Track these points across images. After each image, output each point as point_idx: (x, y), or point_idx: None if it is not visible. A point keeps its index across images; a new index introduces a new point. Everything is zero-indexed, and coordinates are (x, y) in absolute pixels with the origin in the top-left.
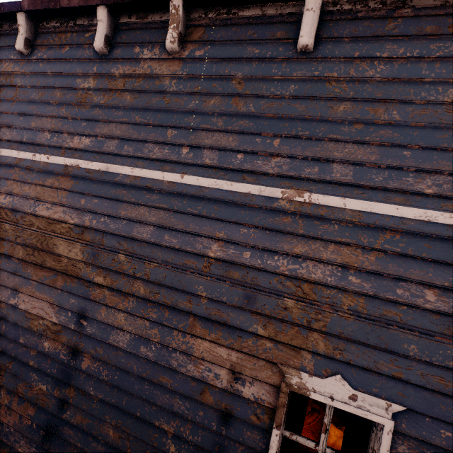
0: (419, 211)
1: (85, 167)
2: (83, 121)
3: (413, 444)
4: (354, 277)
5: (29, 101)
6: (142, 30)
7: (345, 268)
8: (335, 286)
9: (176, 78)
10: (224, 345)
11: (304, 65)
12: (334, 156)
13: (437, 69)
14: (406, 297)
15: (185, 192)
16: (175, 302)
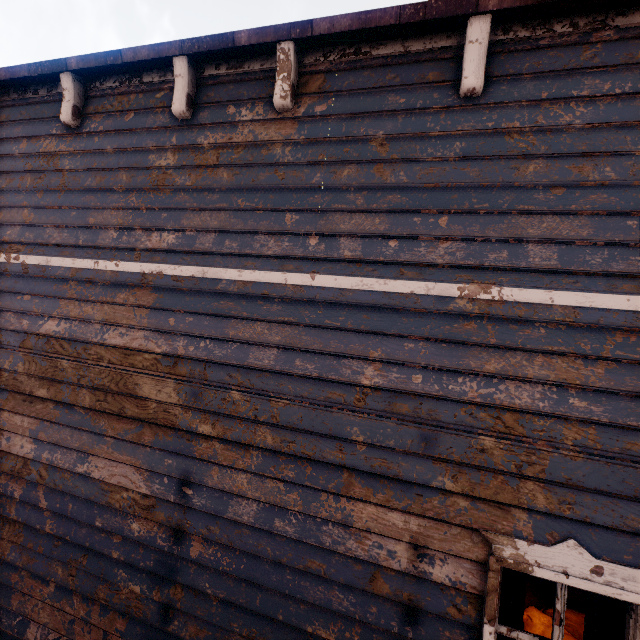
0: None
1: (171, 274)
2: (162, 211)
3: None
4: (577, 400)
5: (83, 189)
6: (236, 84)
7: (562, 388)
8: (550, 413)
9: (291, 145)
10: (397, 508)
11: (470, 115)
12: (528, 234)
13: None
14: None
15: (318, 298)
16: (320, 453)
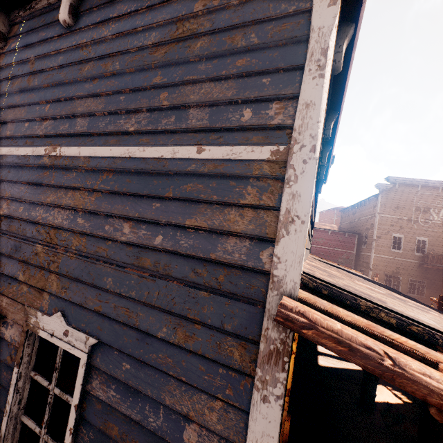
0: (124, 149)
1: None
2: None
3: (104, 378)
4: (81, 219)
5: None
6: None
7: (77, 211)
8: (67, 228)
9: (0, 69)
10: None
11: (69, 38)
12: (78, 111)
13: (146, 18)
14: (110, 232)
15: None
16: None
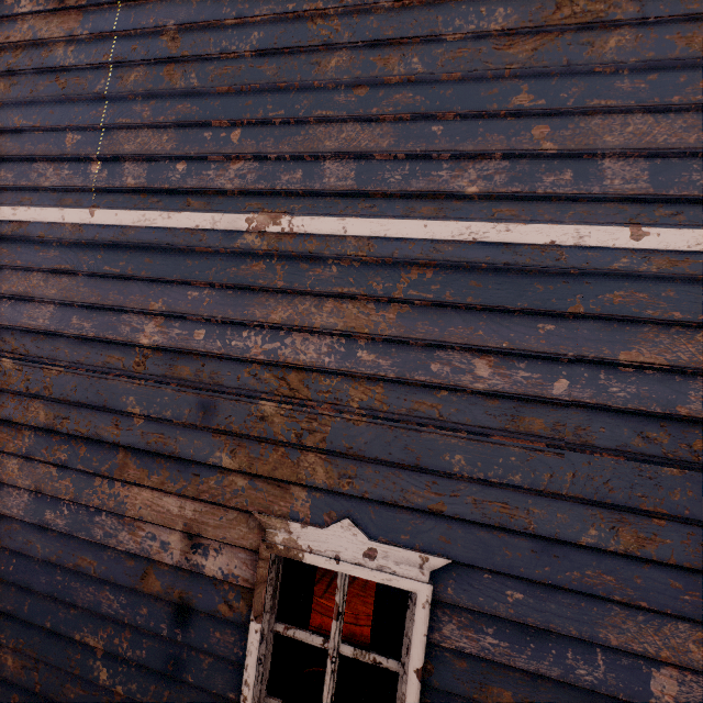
0: (459, 227)
1: None
2: None
3: (467, 619)
4: (365, 352)
5: None
6: None
7: (352, 339)
8: (336, 370)
9: (75, 43)
10: (172, 492)
11: None
12: (325, 147)
13: None
14: (446, 375)
15: (98, 239)
16: (95, 429)
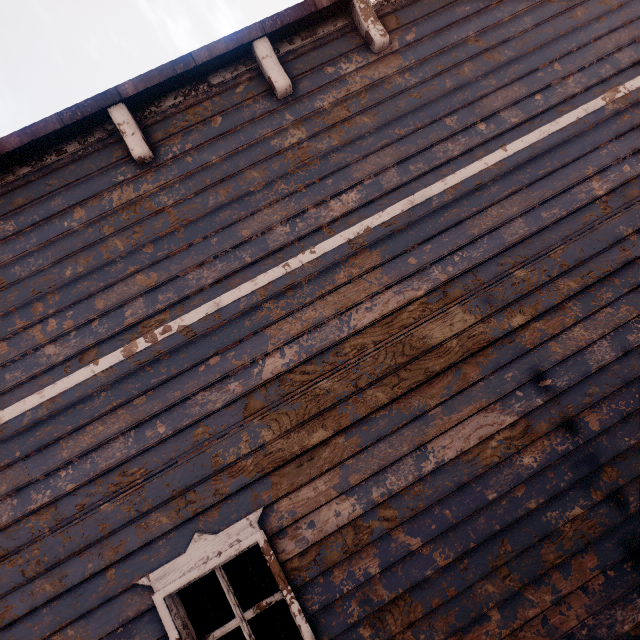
0: None
1: (379, 223)
2: (324, 180)
3: None
4: None
5: (208, 212)
6: (317, 50)
7: None
8: None
9: (406, 72)
10: None
11: None
12: (609, 49)
13: None
14: None
15: (520, 161)
16: (614, 263)
